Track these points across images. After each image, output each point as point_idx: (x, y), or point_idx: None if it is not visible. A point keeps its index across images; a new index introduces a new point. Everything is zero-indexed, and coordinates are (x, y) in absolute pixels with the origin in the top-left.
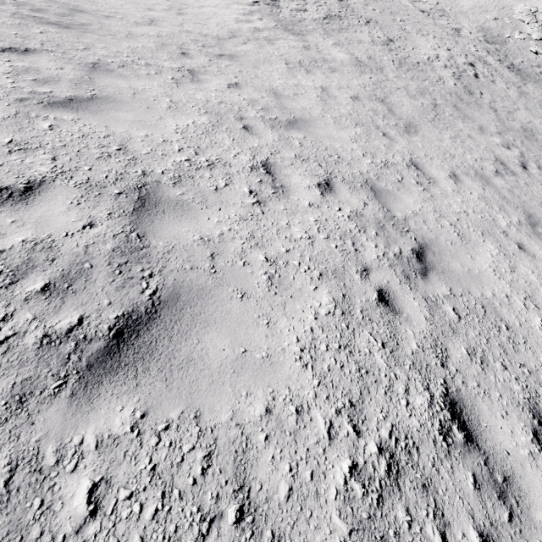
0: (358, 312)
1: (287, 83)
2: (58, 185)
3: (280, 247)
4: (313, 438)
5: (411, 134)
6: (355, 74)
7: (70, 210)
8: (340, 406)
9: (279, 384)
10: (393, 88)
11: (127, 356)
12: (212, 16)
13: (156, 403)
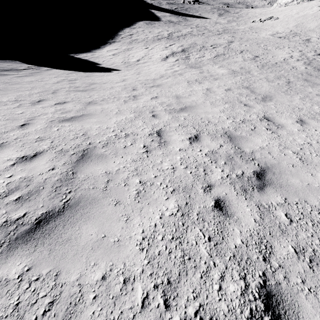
0: (195, 215)
1: (186, 91)
2: (47, 153)
3: (151, 175)
4: (129, 304)
5: (266, 101)
6: (230, 78)
7: (47, 163)
8: (159, 283)
9: (119, 260)
10: (256, 79)
11: (37, 235)
12: (154, 71)
13: (38, 263)
